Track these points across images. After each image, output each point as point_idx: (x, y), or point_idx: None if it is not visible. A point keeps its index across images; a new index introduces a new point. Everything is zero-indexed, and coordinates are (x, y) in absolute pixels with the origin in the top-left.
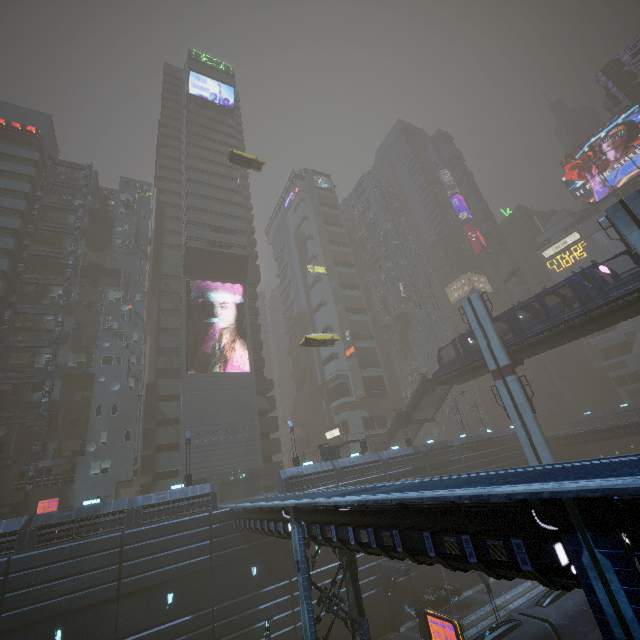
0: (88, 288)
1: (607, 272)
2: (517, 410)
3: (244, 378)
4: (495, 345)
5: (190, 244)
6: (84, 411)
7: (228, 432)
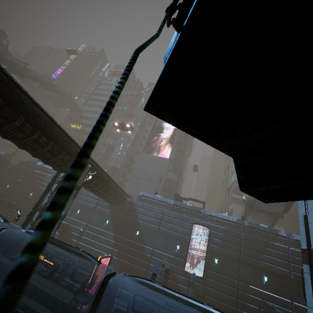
0: (124, 120)
1: None
2: None
3: (164, 160)
4: None
5: None
6: None
7: (148, 180)
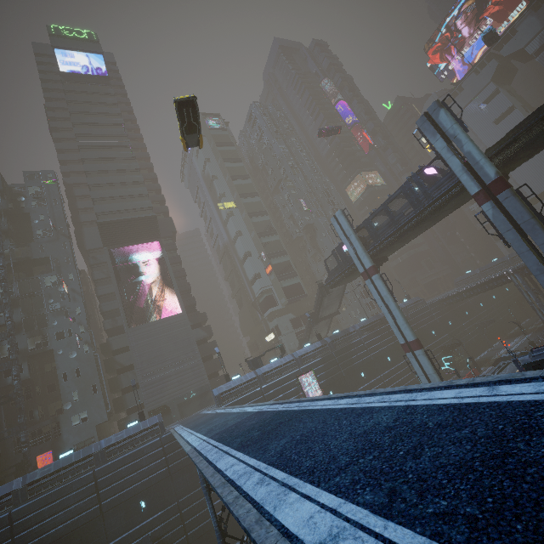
0: (25, 281)
1: (433, 173)
2: (383, 301)
3: (178, 319)
4: (360, 252)
5: (100, 220)
6: (57, 378)
7: (175, 365)
